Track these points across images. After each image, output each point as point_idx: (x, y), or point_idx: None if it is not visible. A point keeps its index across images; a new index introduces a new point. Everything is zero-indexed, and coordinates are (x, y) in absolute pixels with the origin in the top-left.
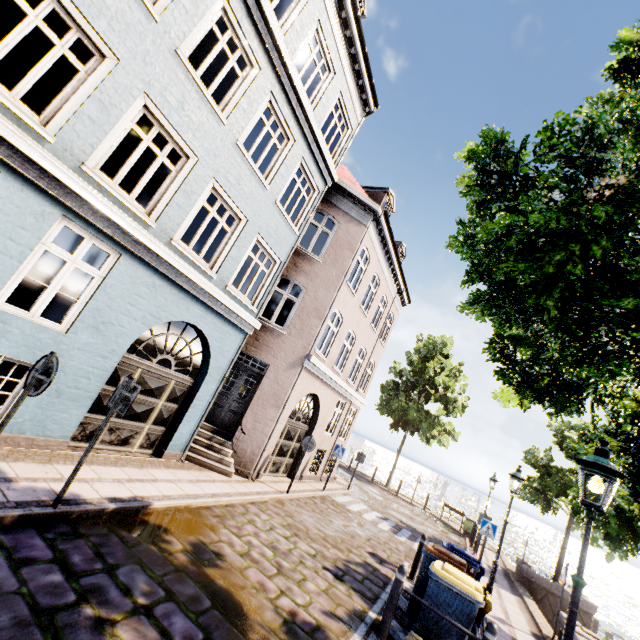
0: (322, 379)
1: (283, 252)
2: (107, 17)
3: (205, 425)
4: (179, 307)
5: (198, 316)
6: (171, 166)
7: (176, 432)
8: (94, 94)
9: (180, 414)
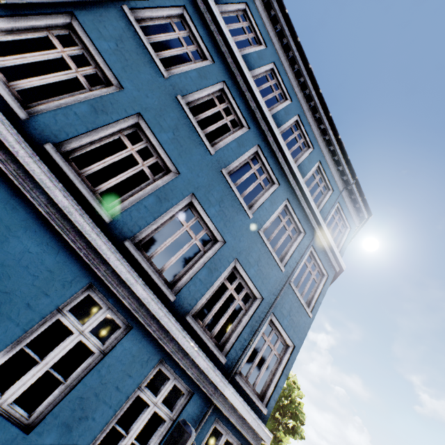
0: None
1: None
2: None
3: None
4: None
5: None
6: None
7: None
8: None
9: None
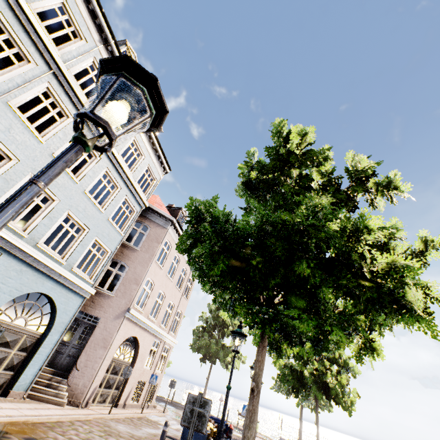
0: (140, 325)
1: (113, 246)
2: (16, 144)
3: (47, 369)
4: (37, 283)
5: (50, 288)
6: (42, 205)
7: (22, 374)
8: (2, 175)
9: (28, 360)
